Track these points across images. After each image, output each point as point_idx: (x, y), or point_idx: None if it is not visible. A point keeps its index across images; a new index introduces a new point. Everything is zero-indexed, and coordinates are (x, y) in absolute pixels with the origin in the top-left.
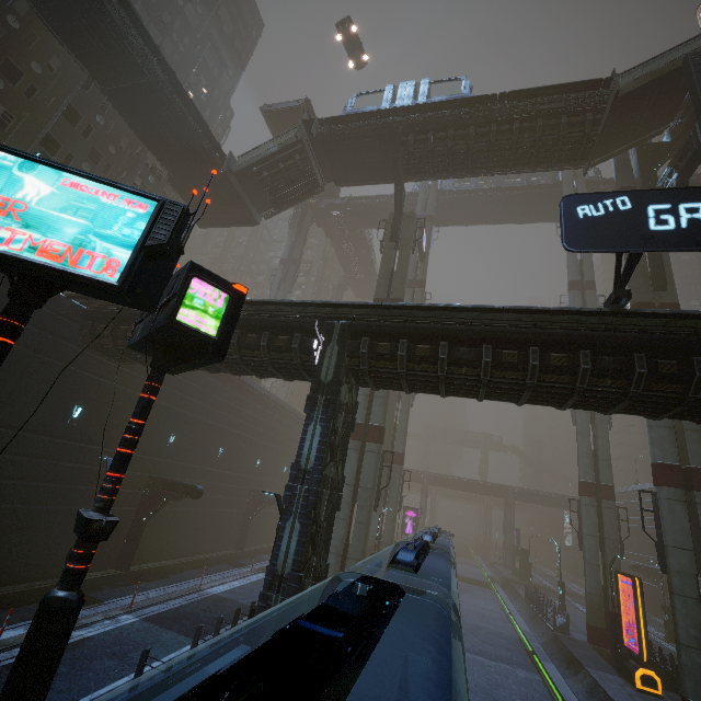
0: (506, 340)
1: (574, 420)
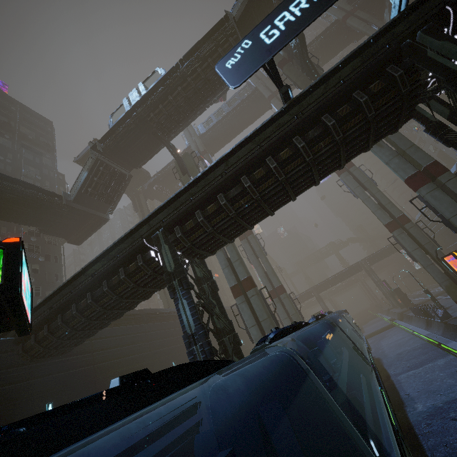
0: (251, 166)
1: (355, 195)
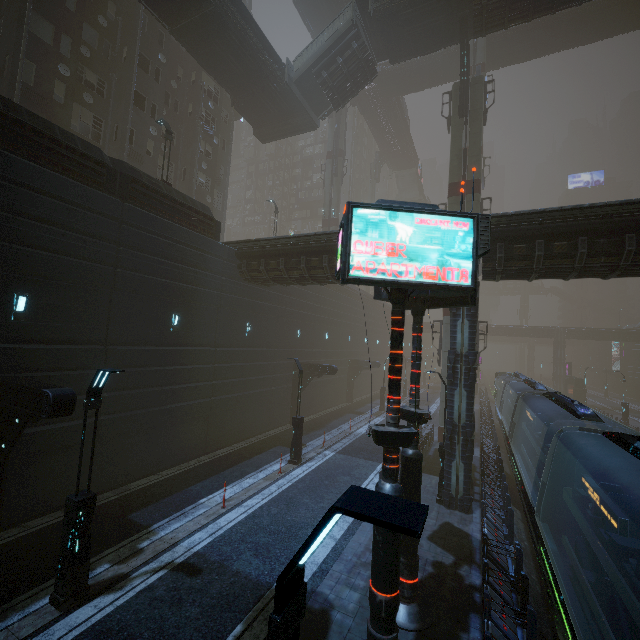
0: None
1: None
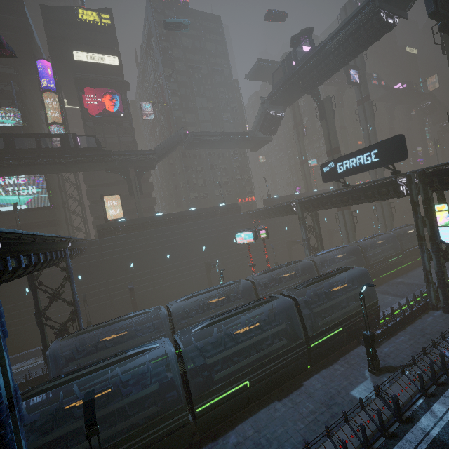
0: (332, 197)
1: None
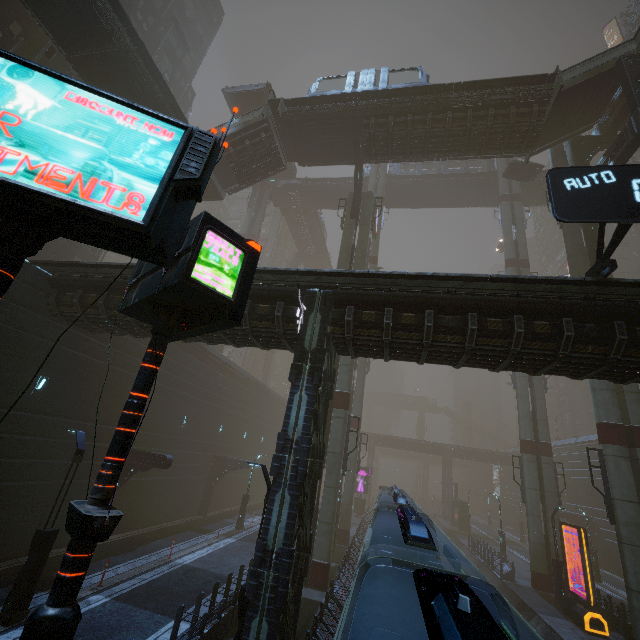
0: (490, 308)
1: (514, 384)
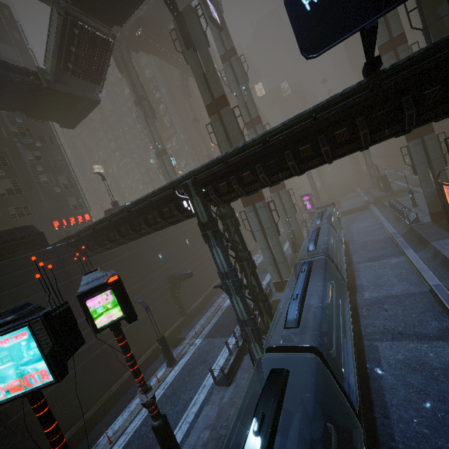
0: (298, 140)
1: None
